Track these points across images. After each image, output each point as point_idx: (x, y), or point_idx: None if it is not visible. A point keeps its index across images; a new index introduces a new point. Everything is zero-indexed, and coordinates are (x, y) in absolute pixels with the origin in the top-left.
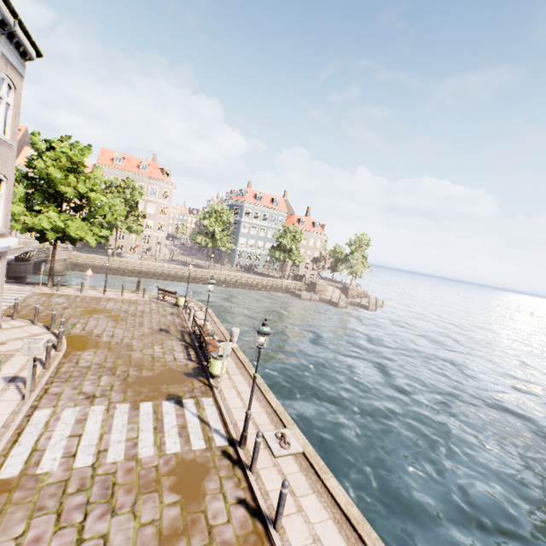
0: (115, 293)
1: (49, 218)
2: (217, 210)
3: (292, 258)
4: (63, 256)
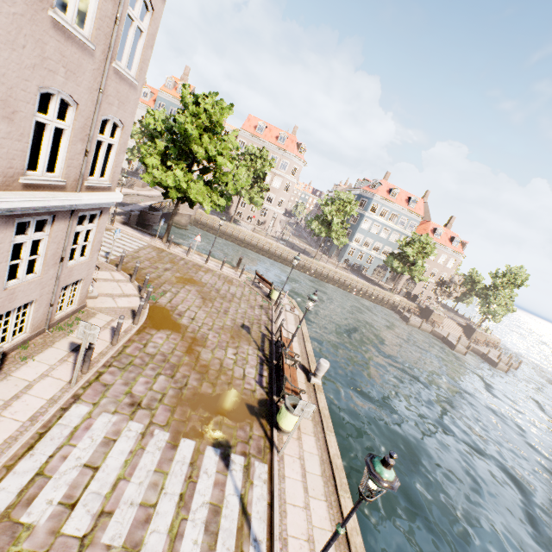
0: (216, 265)
1: (176, 176)
2: (342, 198)
3: (412, 272)
4: (189, 212)
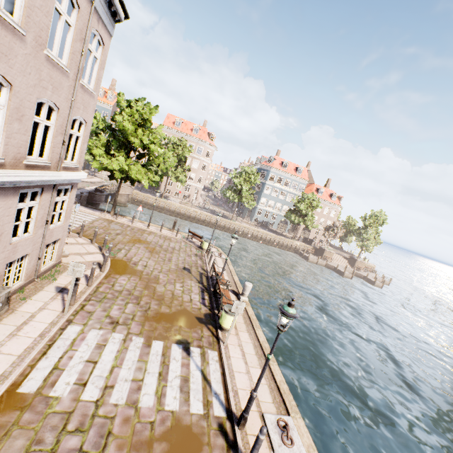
0: (156, 228)
1: (119, 161)
2: (247, 171)
3: (305, 222)
4: (127, 192)
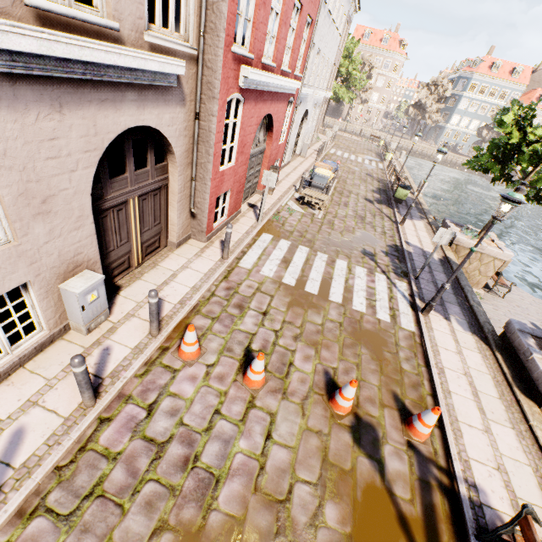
0: (348, 135)
1: (333, 87)
2: (436, 83)
3: None
4: None
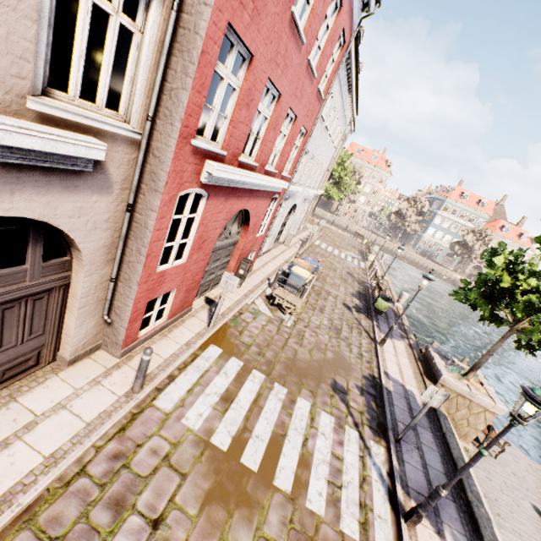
0: (334, 228)
1: (325, 185)
2: (415, 199)
3: (471, 256)
4: None
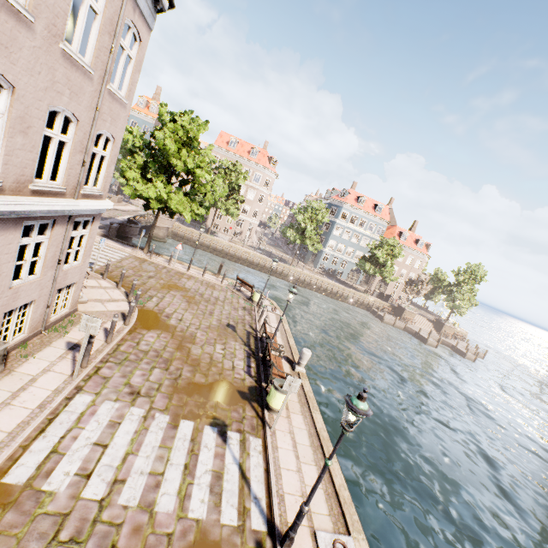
0: (197, 272)
1: (156, 188)
2: (313, 206)
3: (383, 273)
4: (167, 225)
